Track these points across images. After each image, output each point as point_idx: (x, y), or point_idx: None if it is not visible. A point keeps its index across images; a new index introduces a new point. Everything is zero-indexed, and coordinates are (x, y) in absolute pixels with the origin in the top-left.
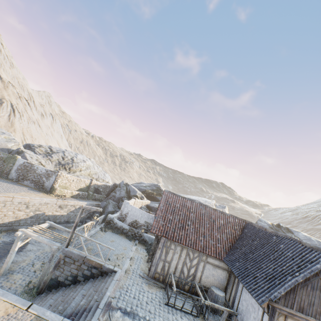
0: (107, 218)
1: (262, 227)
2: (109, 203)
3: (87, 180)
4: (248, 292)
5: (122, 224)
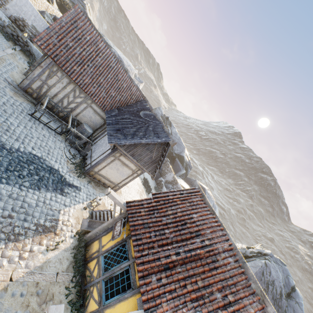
0: None
1: (151, 108)
2: None
3: None
4: None
5: None
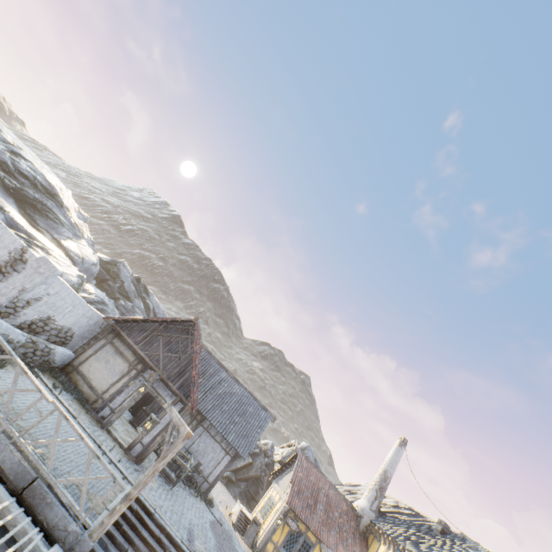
0: None
1: (223, 367)
2: None
3: None
4: (211, 437)
5: (11, 331)
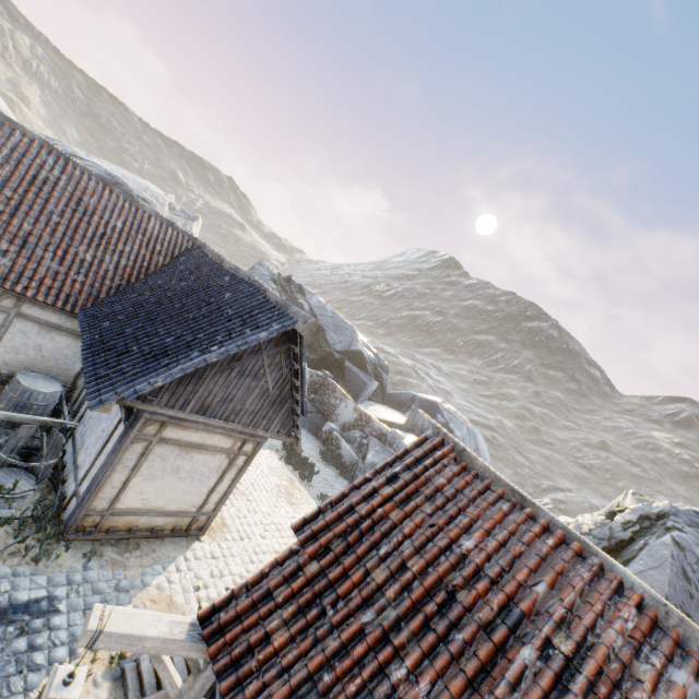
0: None
1: (218, 258)
2: None
3: None
4: None
5: None
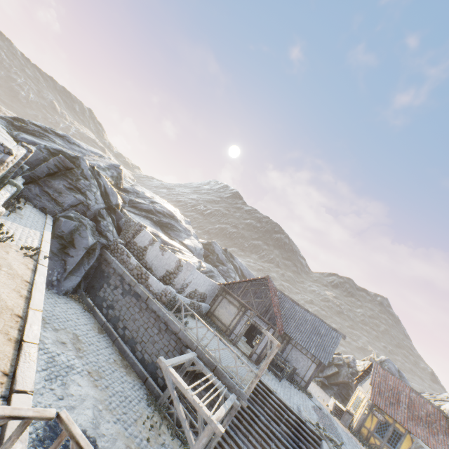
0: (171, 296)
1: (295, 302)
2: (85, 226)
3: (23, 153)
4: (298, 351)
5: (184, 299)
